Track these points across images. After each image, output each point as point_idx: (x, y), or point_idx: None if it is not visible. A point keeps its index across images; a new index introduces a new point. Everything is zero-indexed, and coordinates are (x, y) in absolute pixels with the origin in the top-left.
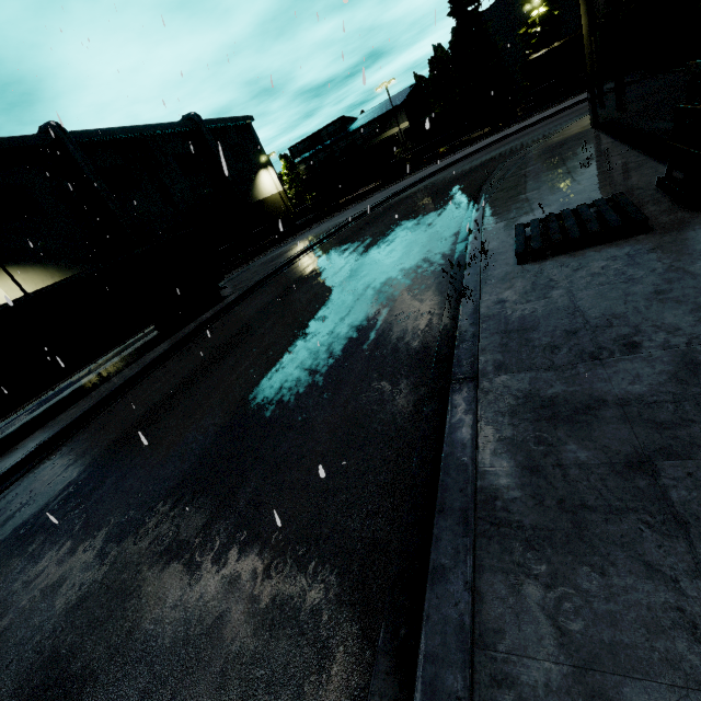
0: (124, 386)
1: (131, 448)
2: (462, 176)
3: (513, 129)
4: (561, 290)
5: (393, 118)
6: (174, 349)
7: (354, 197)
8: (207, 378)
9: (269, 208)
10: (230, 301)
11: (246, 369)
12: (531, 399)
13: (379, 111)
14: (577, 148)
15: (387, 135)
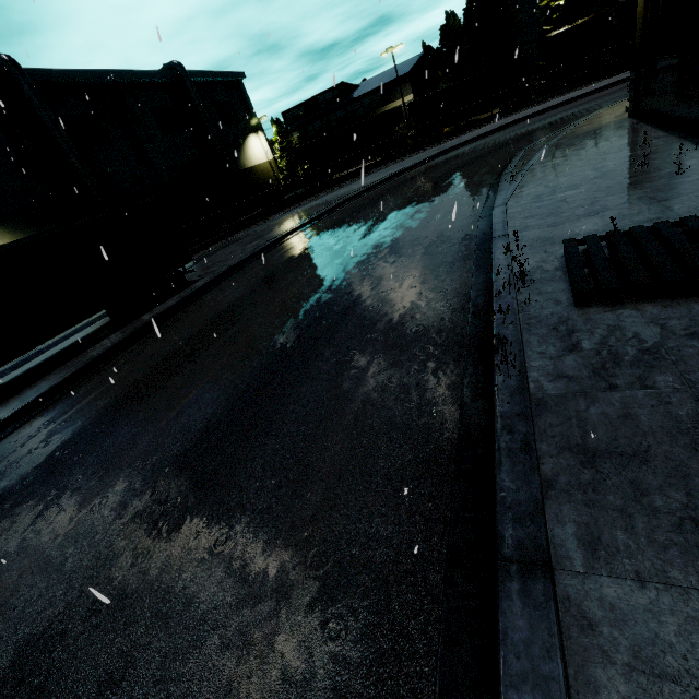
0: (47, 395)
1: (13, 518)
2: (472, 162)
3: (526, 113)
4: (670, 376)
5: (397, 89)
6: (119, 348)
7: (349, 174)
8: (141, 407)
9: (258, 178)
10: (196, 289)
11: (190, 405)
12: (697, 695)
13: (382, 80)
14: (618, 140)
15: (389, 107)
